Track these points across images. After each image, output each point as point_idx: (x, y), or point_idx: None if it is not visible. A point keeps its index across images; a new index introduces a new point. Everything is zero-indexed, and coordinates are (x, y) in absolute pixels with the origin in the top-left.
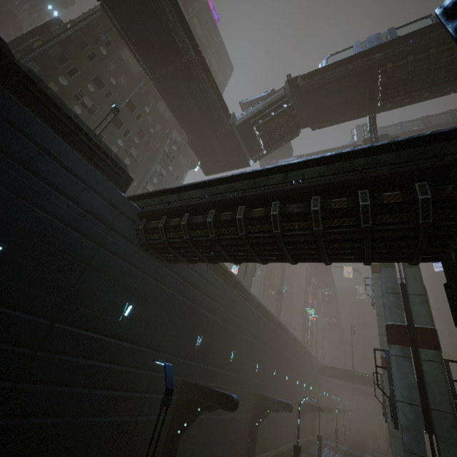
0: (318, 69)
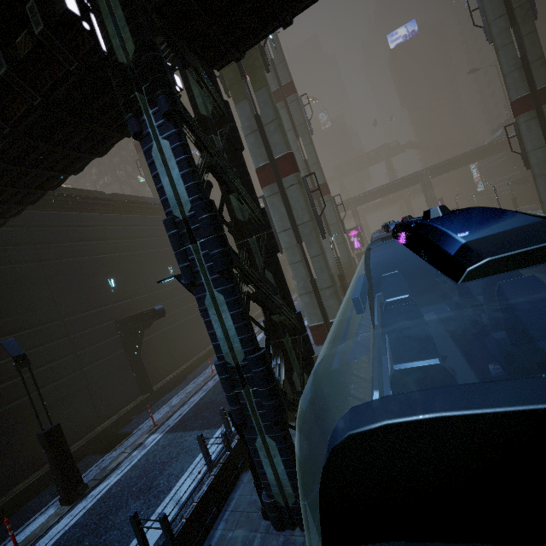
0: None
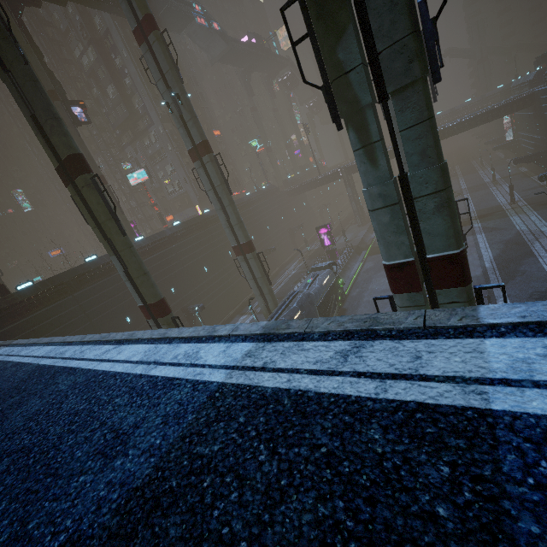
0: None
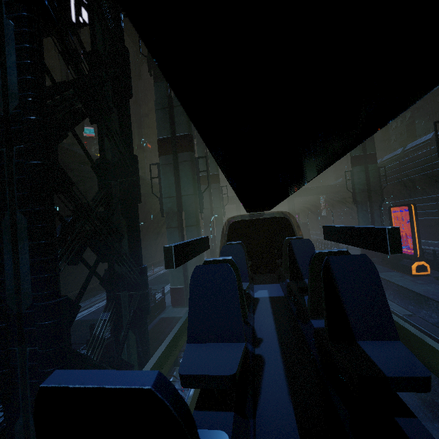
0: None
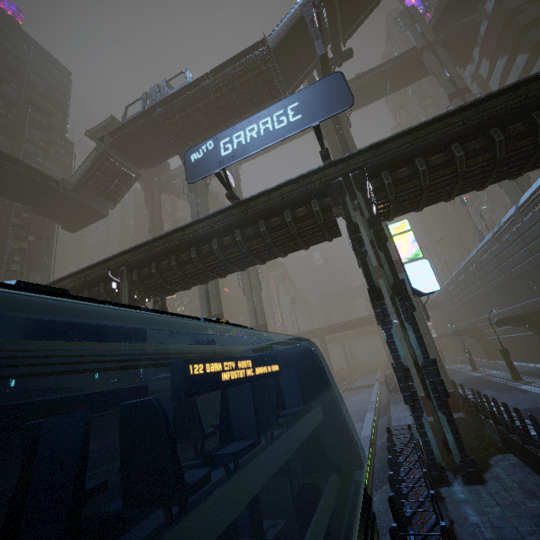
0: (118, 128)
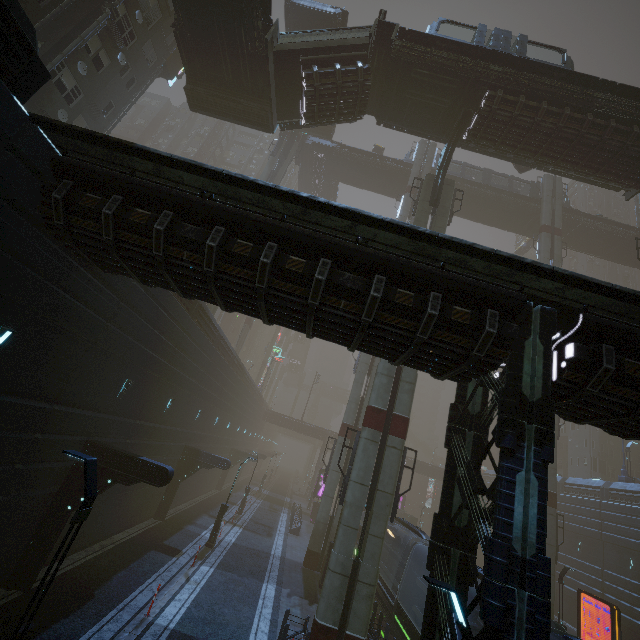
0: (425, 34)
